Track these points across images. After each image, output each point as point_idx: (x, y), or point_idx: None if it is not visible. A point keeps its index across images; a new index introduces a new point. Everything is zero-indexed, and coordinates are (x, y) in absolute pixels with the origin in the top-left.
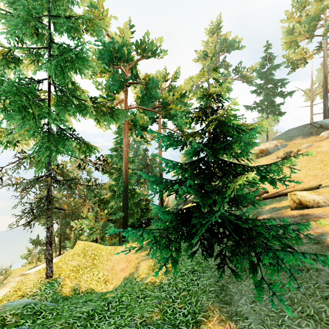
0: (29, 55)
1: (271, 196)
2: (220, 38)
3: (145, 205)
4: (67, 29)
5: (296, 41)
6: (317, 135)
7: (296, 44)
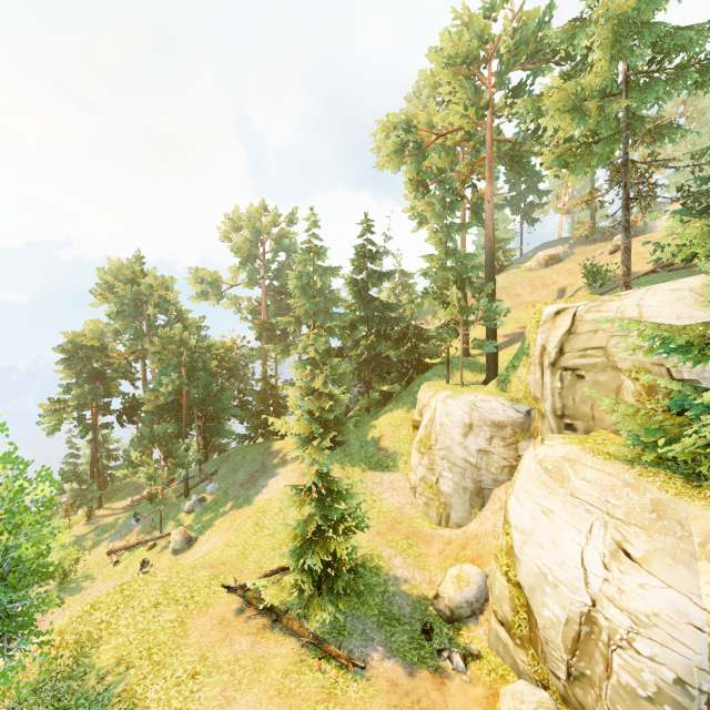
0: None
1: (672, 263)
2: None
3: (421, 330)
4: None
5: None
6: (605, 242)
7: None
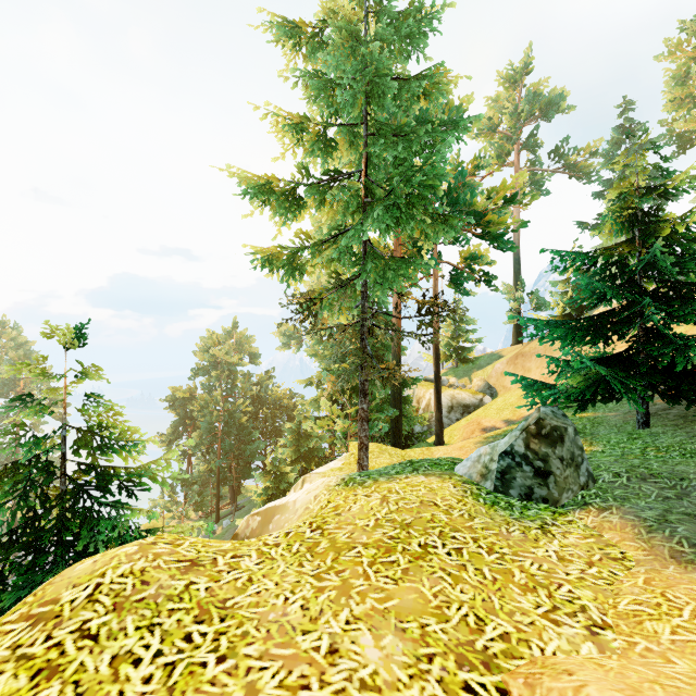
0: (340, 135)
1: None
2: (529, 92)
3: None
4: (397, 95)
5: (691, 97)
6: None
7: (691, 103)
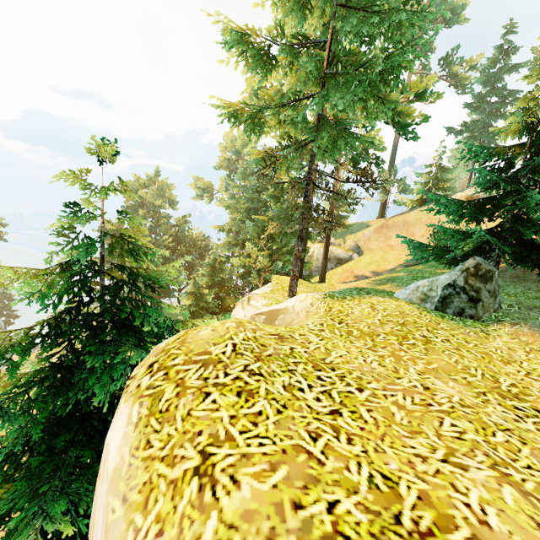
0: None
1: None
2: None
3: None
4: None
5: None
6: None
7: None
